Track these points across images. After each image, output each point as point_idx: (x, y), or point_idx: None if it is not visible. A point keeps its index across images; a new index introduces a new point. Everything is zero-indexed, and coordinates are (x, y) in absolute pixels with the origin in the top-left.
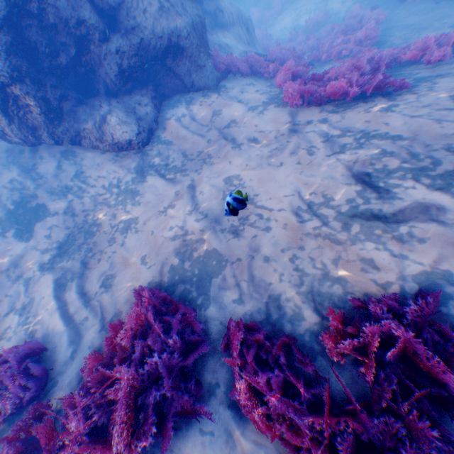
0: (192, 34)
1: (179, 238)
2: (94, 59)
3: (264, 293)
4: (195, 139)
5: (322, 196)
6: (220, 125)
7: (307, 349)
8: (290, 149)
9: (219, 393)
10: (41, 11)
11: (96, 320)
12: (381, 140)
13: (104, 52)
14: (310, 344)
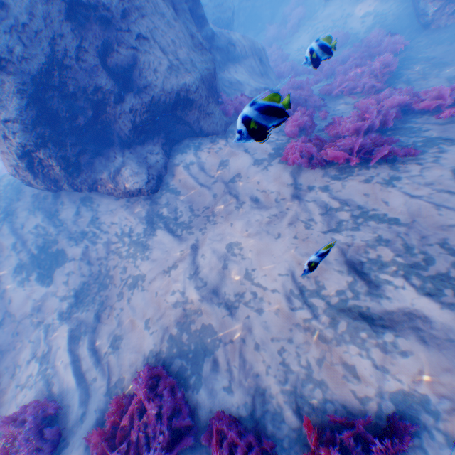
0: (201, 87)
1: (180, 305)
2: (109, 118)
3: (251, 384)
4: (201, 191)
5: (314, 281)
6: (226, 177)
7: None
8: (289, 218)
9: None
10: (62, 84)
11: (103, 383)
12: (378, 222)
13: (118, 112)
14: (288, 451)
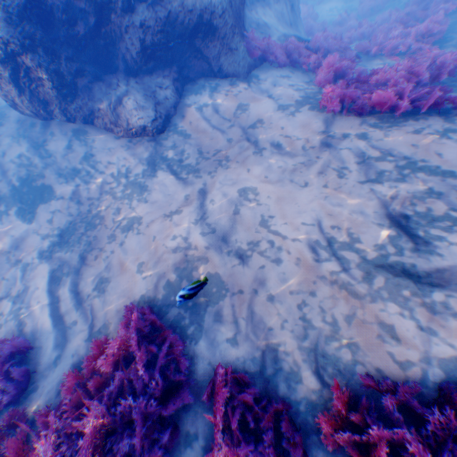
0: (227, 11)
1: (181, 251)
2: (115, 31)
3: (263, 339)
4: (214, 135)
5: (346, 233)
6: (245, 122)
7: (300, 420)
8: (318, 166)
9: (196, 446)
10: None
11: (84, 327)
12: (429, 174)
13: (126, 24)
14: (304, 415)
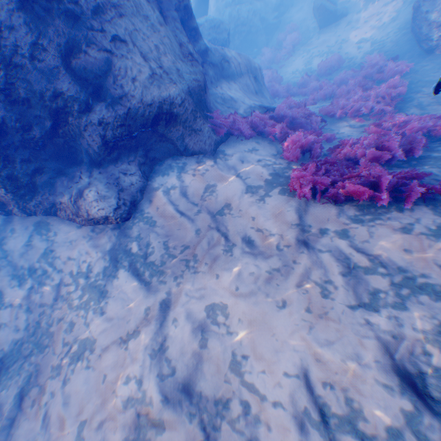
0: (187, 100)
1: (133, 406)
2: (73, 130)
3: None
4: (181, 222)
5: (344, 399)
6: (213, 207)
7: None
8: (296, 275)
9: None
10: (9, 86)
11: None
12: (436, 299)
13: (84, 123)
14: None
